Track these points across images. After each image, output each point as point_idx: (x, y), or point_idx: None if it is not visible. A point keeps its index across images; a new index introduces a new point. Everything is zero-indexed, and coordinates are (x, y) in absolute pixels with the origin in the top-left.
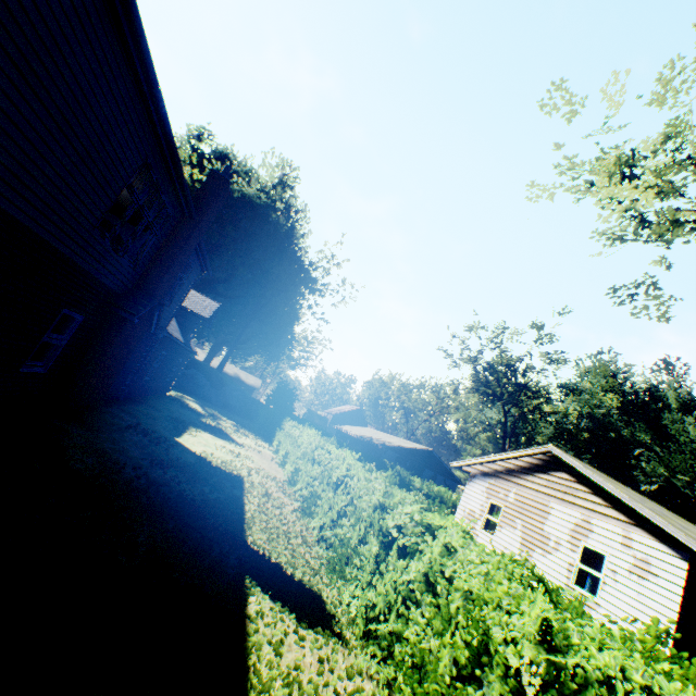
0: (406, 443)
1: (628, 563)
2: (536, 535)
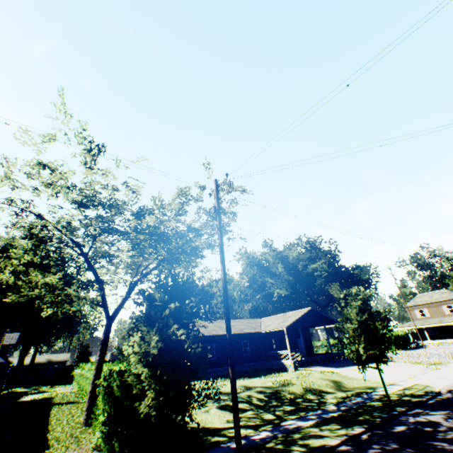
0: None
1: None
2: None
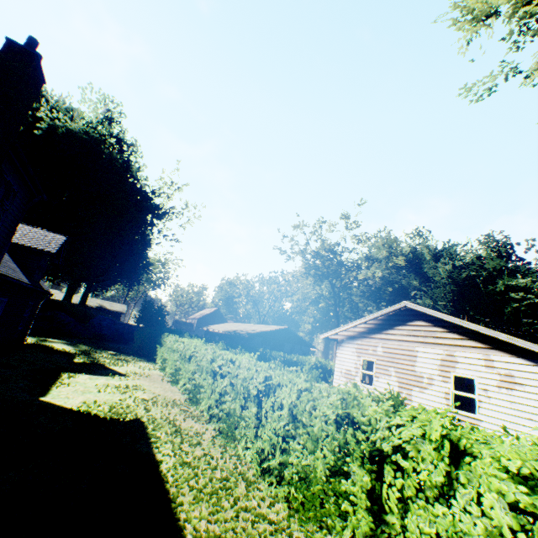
0: (266, 327)
1: (495, 381)
2: (410, 377)
